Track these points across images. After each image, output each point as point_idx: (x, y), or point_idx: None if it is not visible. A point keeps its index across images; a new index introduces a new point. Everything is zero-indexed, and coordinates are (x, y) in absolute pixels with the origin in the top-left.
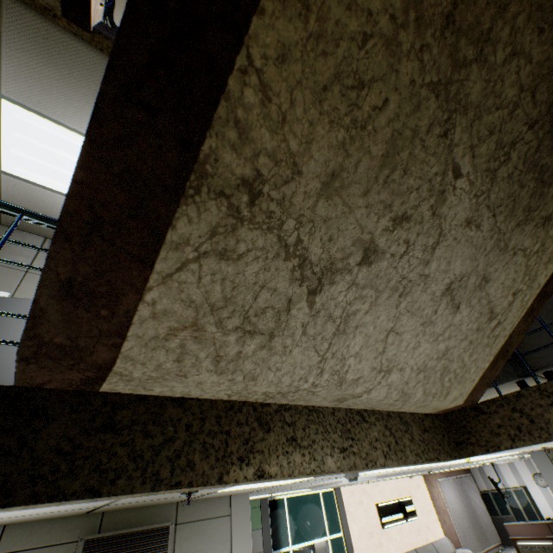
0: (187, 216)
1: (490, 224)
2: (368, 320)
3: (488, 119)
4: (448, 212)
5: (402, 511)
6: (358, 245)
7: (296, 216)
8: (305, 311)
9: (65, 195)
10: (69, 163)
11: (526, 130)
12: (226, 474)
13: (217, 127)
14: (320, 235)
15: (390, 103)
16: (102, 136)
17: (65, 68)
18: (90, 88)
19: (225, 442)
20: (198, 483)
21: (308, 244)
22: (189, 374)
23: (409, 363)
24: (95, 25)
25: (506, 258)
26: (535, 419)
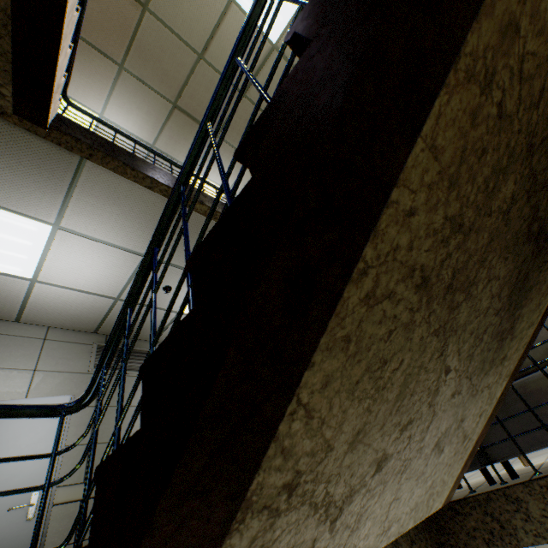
0: (230, 544)
1: (467, 385)
2: (376, 506)
3: (470, 327)
4: (440, 397)
5: None
6: (373, 464)
7: (326, 478)
8: (326, 537)
9: (2, 274)
10: (10, 244)
11: (494, 317)
12: None
13: (265, 464)
14: (344, 478)
15: (404, 360)
16: (154, 542)
17: (12, 157)
18: (41, 175)
19: None
20: None
21: (334, 490)
22: None
23: (405, 510)
24: (52, 120)
25: (476, 397)
26: (504, 524)
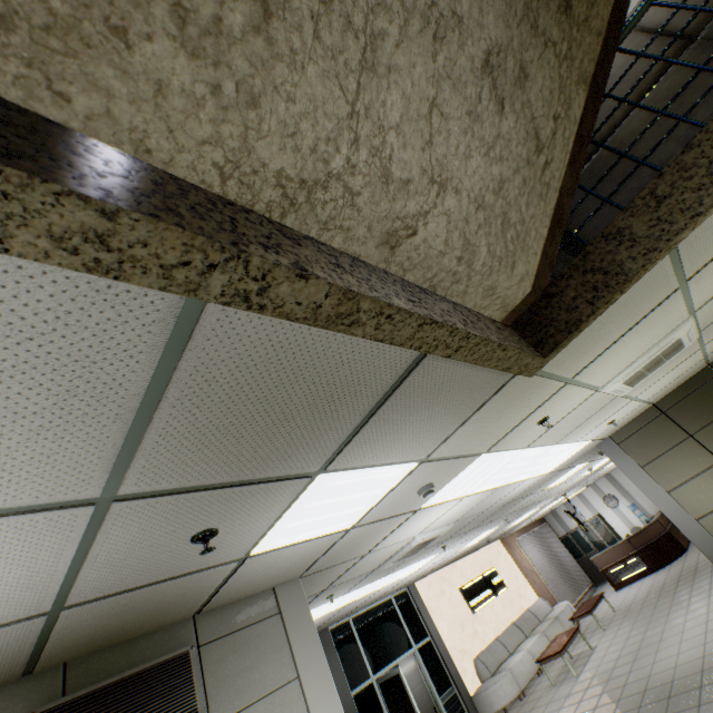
0: None
1: None
2: (402, 64)
3: None
4: None
5: (489, 586)
6: None
7: None
8: None
9: None
10: None
11: None
12: (244, 246)
13: None
14: None
15: None
16: None
17: None
18: None
19: (232, 224)
20: (194, 232)
21: None
22: (132, 30)
23: (465, 184)
24: None
25: (539, 48)
26: (608, 269)
